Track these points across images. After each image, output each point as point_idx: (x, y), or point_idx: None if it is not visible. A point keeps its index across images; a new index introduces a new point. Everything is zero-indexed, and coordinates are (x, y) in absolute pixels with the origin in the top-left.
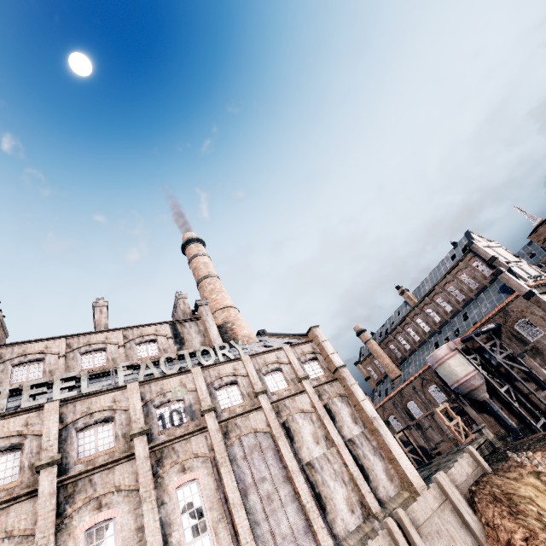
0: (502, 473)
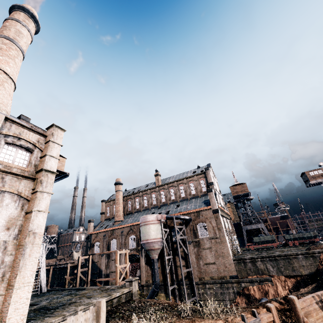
0: None
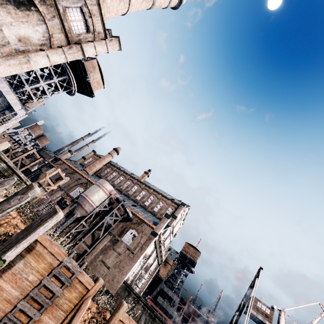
0: None
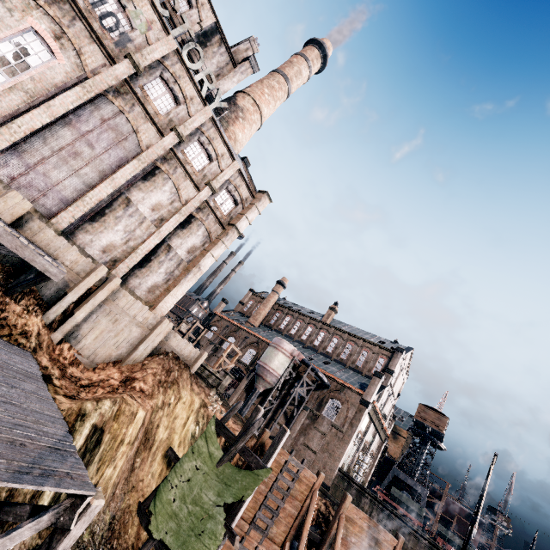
0: (195, 381)
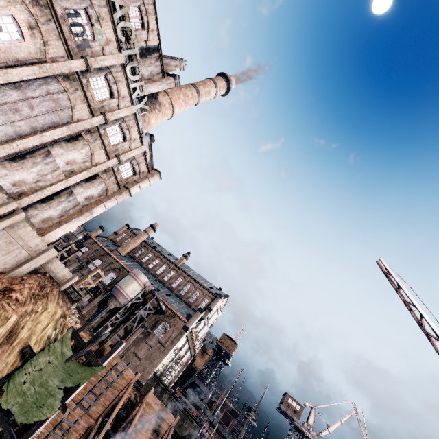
0: (61, 297)
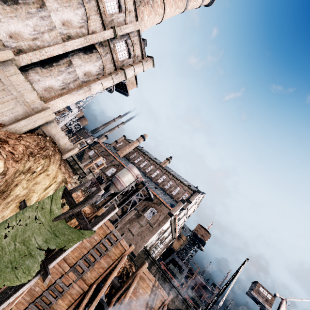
0: (63, 165)
